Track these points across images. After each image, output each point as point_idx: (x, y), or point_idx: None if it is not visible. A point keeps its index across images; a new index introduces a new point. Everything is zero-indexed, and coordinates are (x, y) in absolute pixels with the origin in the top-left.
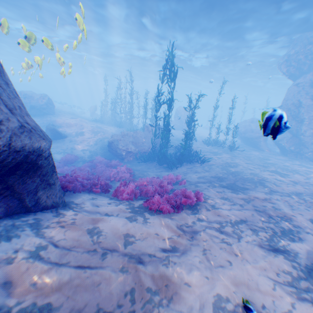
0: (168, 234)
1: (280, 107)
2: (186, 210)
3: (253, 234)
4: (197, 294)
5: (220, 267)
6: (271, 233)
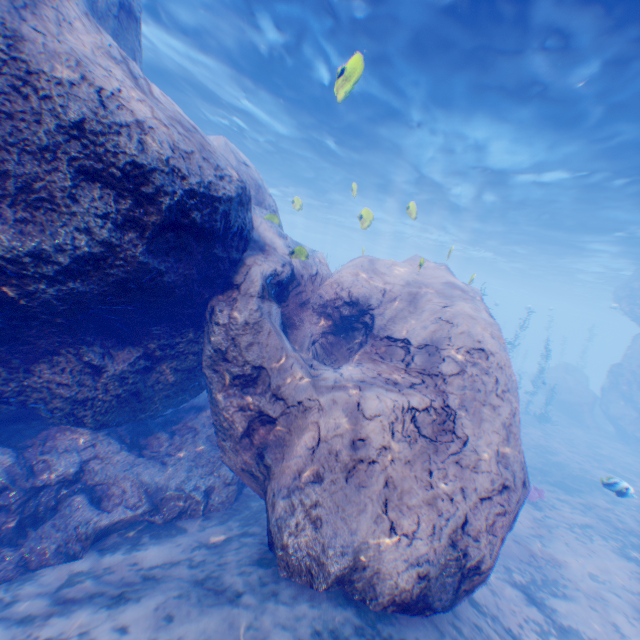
0: (528, 523)
1: (618, 364)
2: (527, 504)
3: (603, 540)
4: (574, 567)
5: (583, 556)
6: (620, 543)
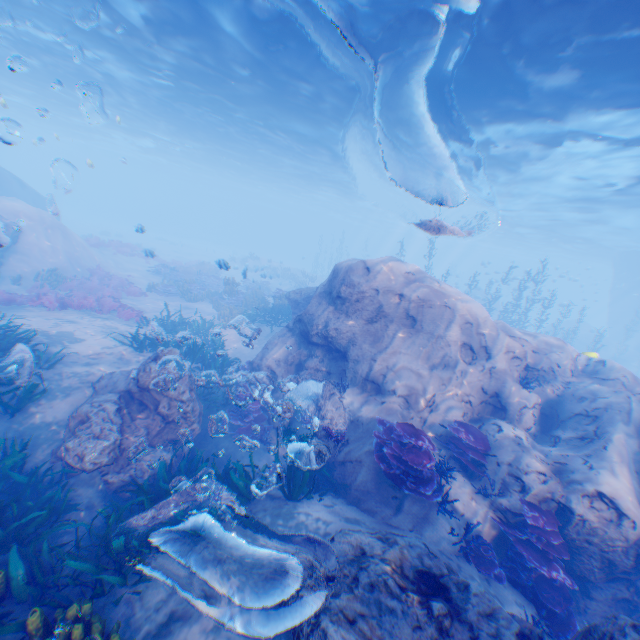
0: None
1: None
2: None
3: None
4: None
5: None
6: None
